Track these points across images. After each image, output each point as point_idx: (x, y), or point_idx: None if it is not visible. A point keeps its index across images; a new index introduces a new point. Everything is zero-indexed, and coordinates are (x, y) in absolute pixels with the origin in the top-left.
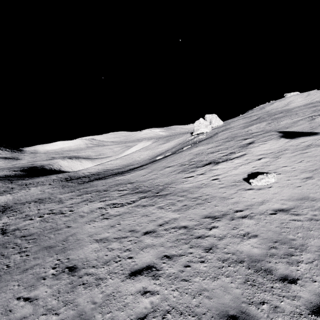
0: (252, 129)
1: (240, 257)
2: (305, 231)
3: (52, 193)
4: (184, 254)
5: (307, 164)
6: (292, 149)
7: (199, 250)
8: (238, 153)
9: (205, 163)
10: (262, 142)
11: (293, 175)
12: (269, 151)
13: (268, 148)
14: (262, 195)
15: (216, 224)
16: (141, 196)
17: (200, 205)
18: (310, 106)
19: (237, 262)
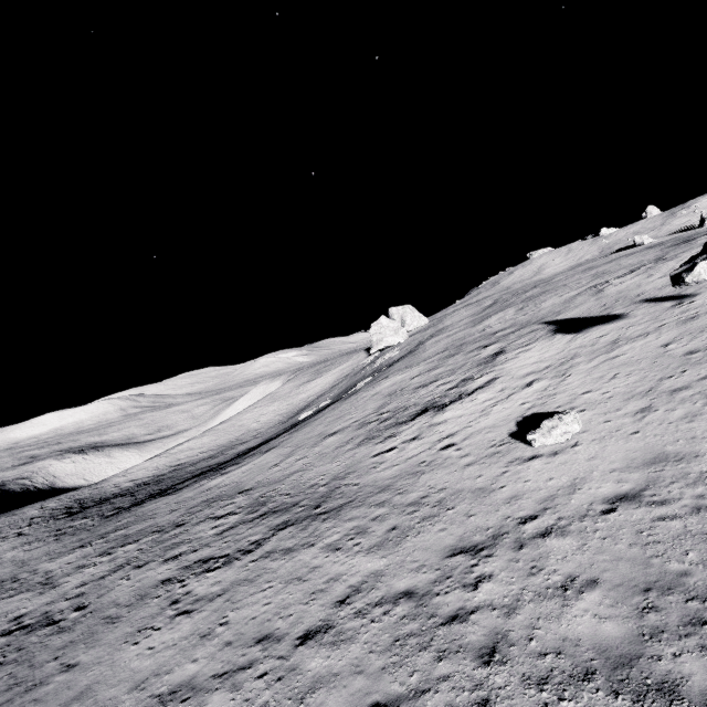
0: (492, 324)
1: (580, 660)
2: (700, 543)
3: (25, 562)
4: (426, 686)
5: (629, 381)
6: (587, 354)
7: (465, 661)
8: (479, 378)
9: (415, 412)
10: (521, 347)
11: (611, 408)
12: (542, 365)
13: (538, 359)
14: (565, 468)
15: (486, 567)
16: (275, 523)
17: (430, 522)
18: (582, 269)
19: (577, 680)
